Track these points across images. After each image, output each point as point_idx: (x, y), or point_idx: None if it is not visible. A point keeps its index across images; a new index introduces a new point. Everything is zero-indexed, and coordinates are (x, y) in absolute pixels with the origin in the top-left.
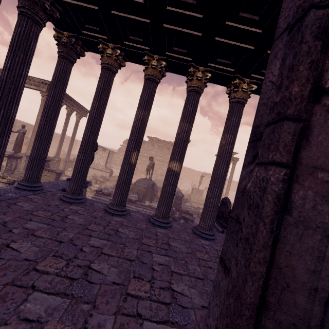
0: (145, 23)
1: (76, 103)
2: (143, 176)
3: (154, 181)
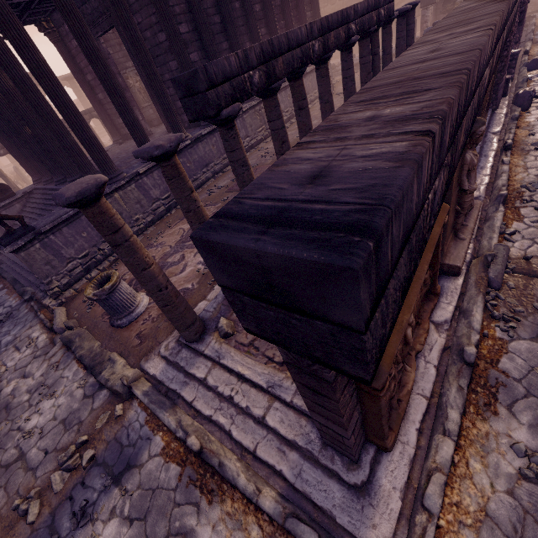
0: None
1: None
2: None
3: None
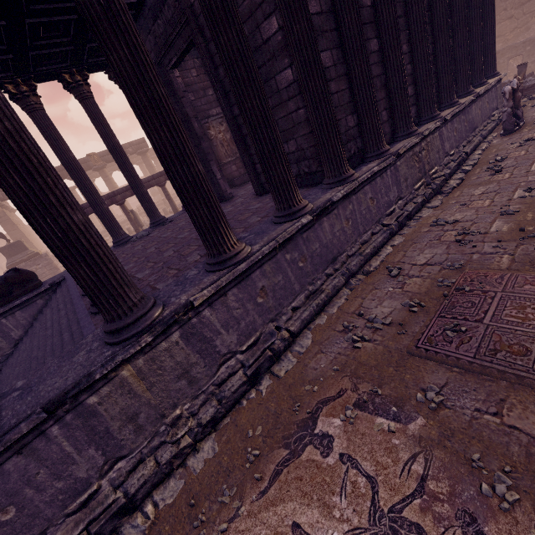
0: None
1: None
2: None
3: None
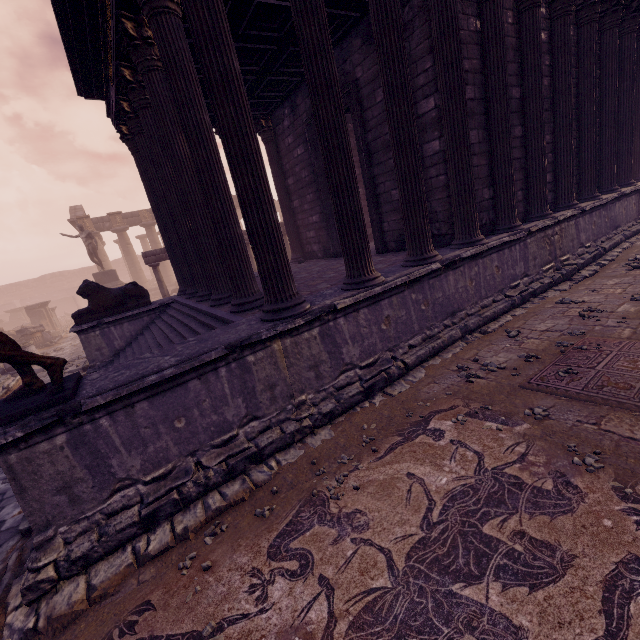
0: None
1: None
2: None
3: None
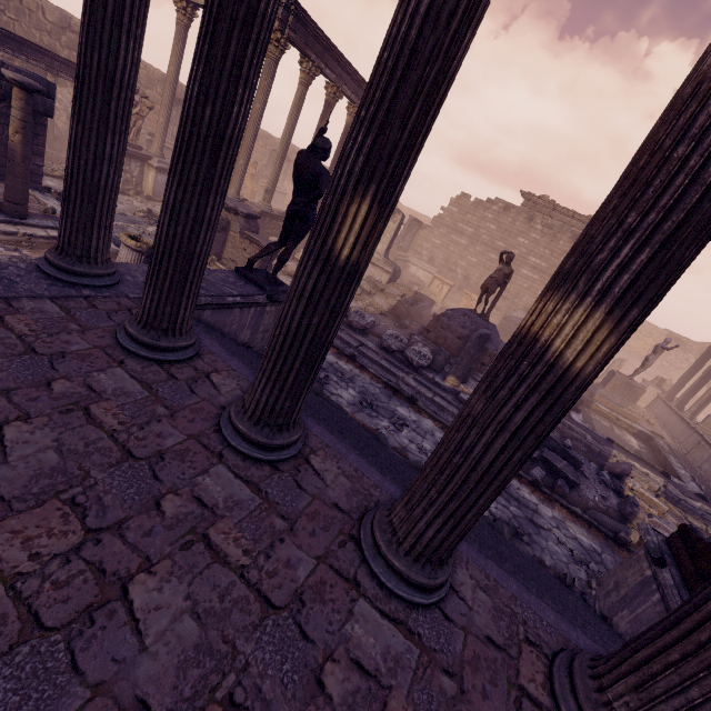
0: None
1: (351, 71)
2: (476, 300)
3: (501, 320)
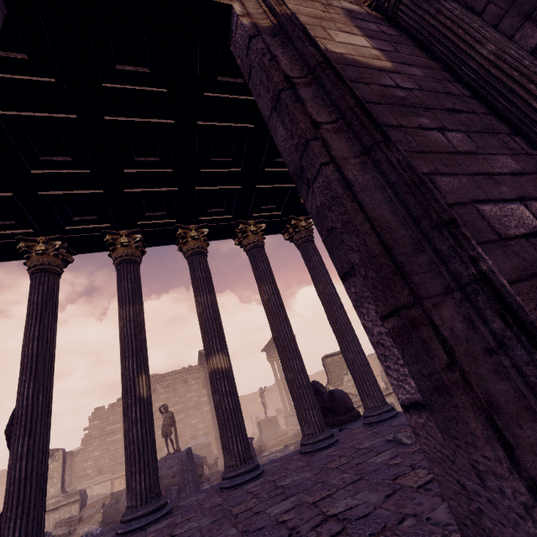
0: (97, 194)
1: None
2: None
3: None
